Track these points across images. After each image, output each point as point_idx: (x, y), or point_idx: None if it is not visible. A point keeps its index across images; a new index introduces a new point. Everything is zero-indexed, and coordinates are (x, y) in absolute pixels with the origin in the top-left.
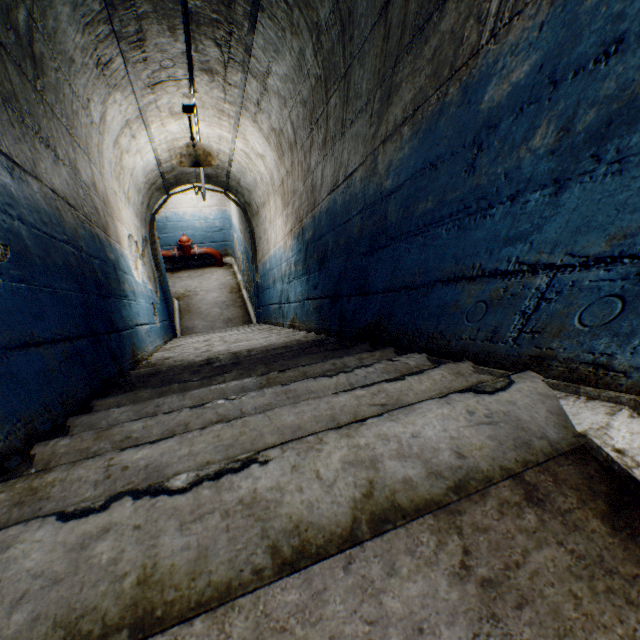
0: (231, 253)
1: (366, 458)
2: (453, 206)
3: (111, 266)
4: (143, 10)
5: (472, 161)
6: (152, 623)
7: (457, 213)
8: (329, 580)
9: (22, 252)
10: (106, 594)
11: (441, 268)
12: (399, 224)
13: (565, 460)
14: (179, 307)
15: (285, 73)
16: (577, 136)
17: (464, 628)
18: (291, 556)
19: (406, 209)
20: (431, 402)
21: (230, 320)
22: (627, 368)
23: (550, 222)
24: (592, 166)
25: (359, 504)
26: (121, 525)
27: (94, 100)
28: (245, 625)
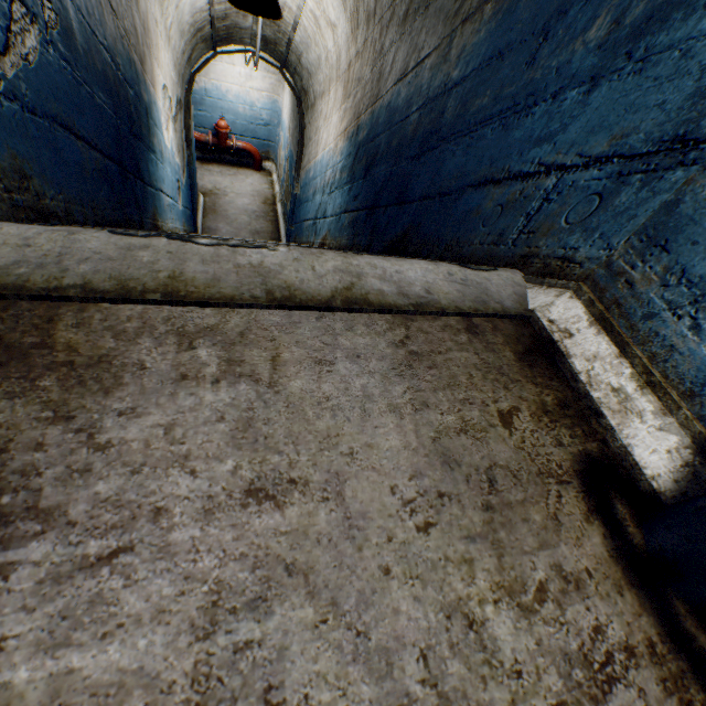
0: (273, 158)
1: (354, 272)
2: (505, 103)
3: (144, 108)
4: None
5: (535, 52)
6: (178, 297)
7: (506, 111)
8: (304, 320)
9: (69, 32)
10: (146, 276)
11: (476, 172)
12: (453, 123)
13: (509, 322)
14: (204, 204)
15: None
16: (623, 31)
17: (388, 364)
18: (281, 299)
19: (464, 105)
20: (422, 261)
21: (257, 233)
22: (583, 259)
23: (575, 122)
24: (623, 64)
25: (339, 291)
26: (158, 248)
27: None
28: (240, 320)
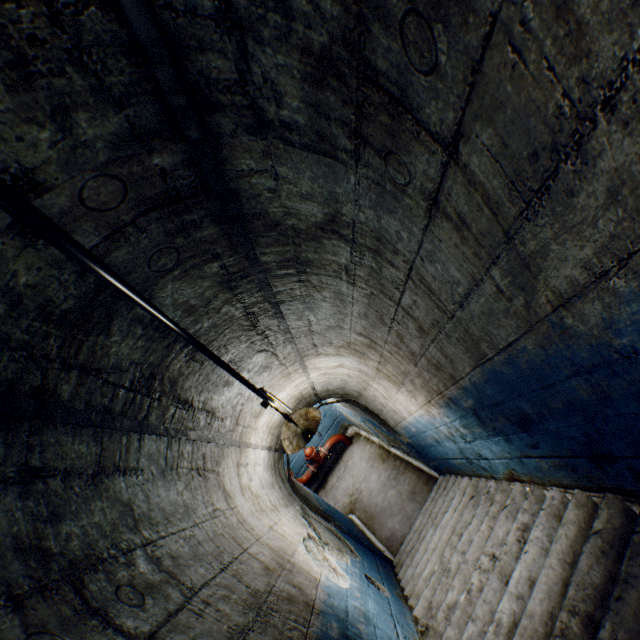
0: (347, 424)
1: None
2: None
3: None
4: (201, 402)
5: None
6: None
7: None
8: None
9: None
10: None
11: None
12: None
13: None
14: (360, 520)
15: (328, 314)
16: None
17: None
18: None
19: None
20: None
21: (412, 493)
22: None
23: None
24: None
25: None
26: None
27: (213, 497)
28: None
